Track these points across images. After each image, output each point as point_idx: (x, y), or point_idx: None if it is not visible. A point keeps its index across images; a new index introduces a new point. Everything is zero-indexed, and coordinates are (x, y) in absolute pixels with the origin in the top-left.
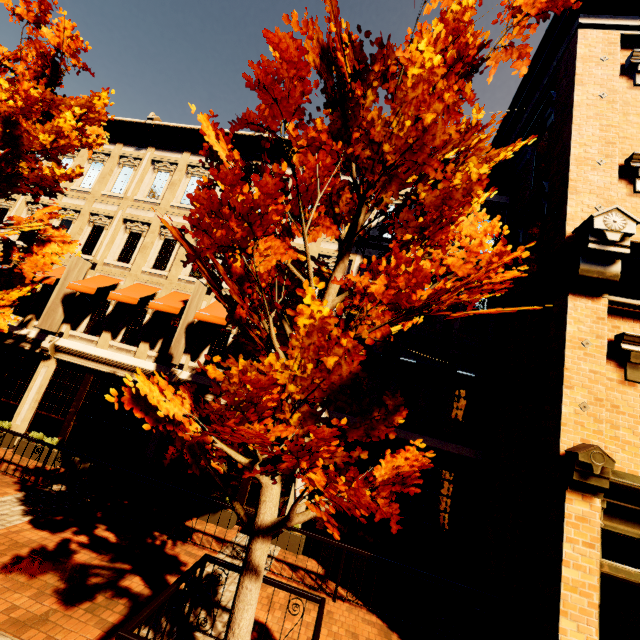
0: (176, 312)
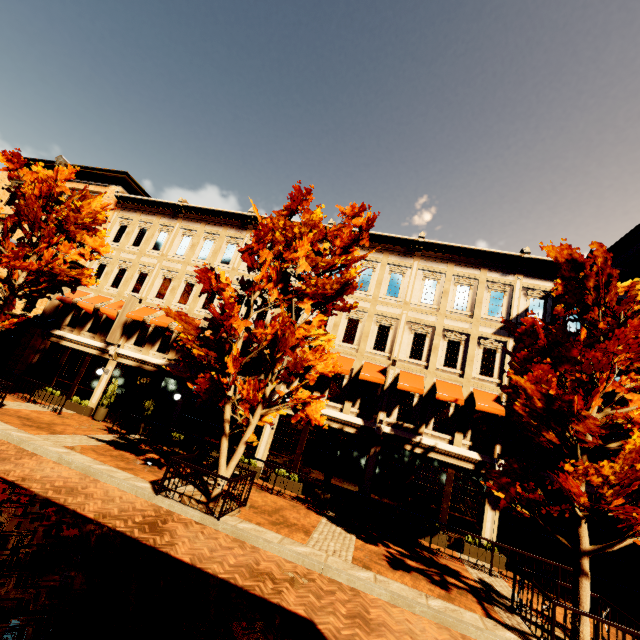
0: (382, 382)
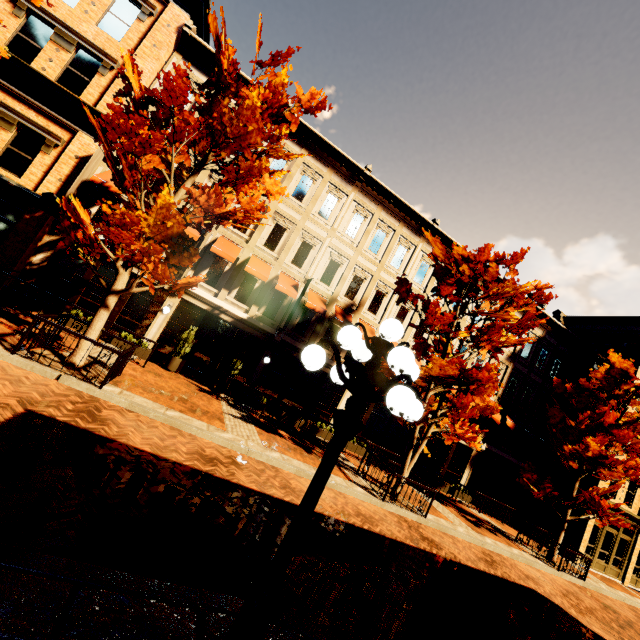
0: None
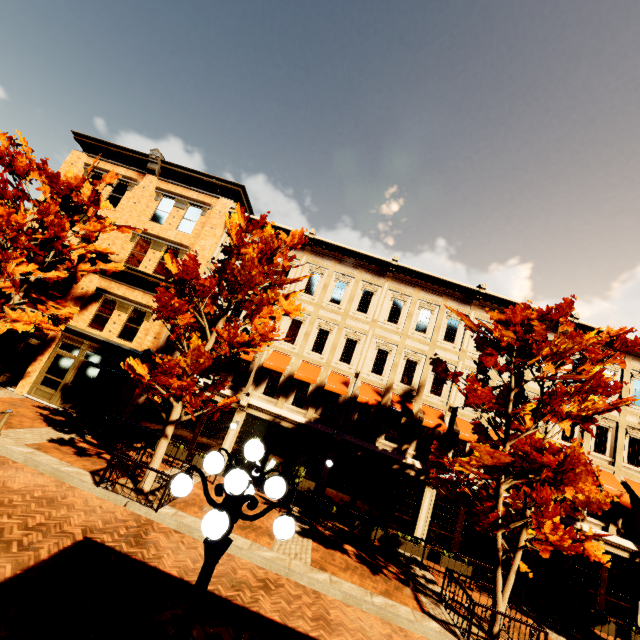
0: None
